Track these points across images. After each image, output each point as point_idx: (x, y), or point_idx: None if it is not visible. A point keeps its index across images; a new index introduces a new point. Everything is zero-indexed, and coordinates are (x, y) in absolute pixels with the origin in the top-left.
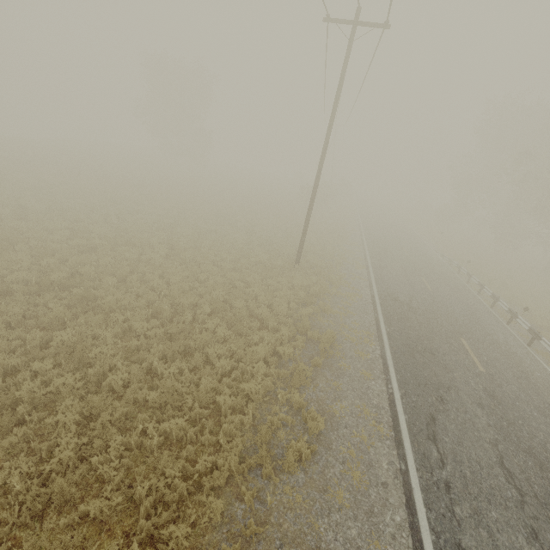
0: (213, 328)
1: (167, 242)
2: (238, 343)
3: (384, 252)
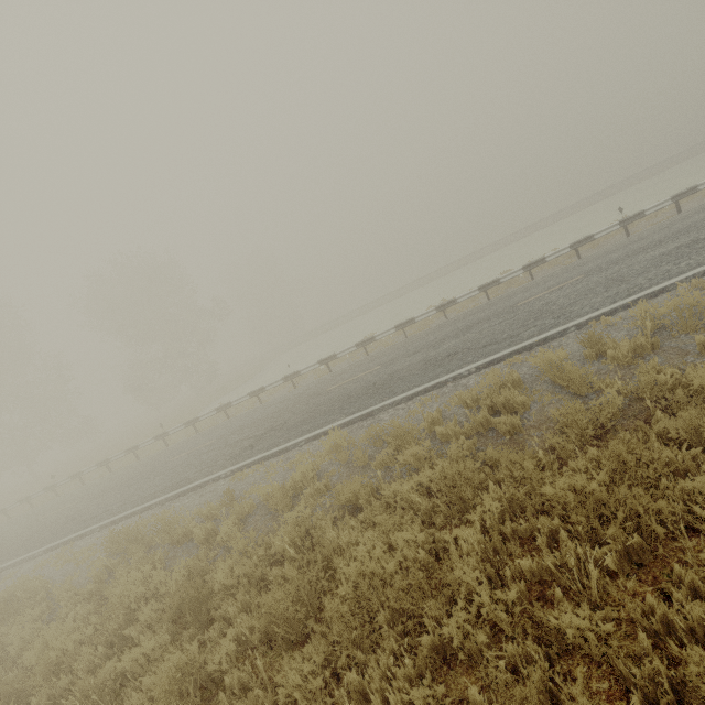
0: None
1: None
2: None
3: None
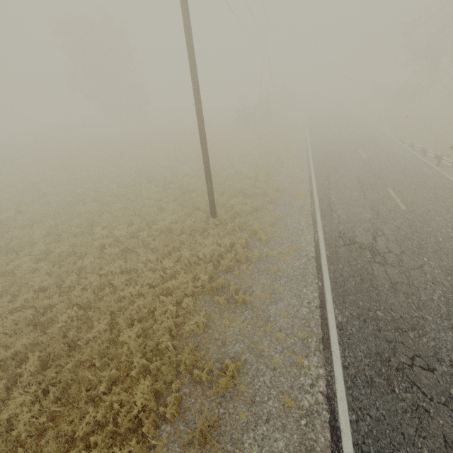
0: (30, 405)
1: (50, 234)
2: (46, 450)
3: (334, 163)
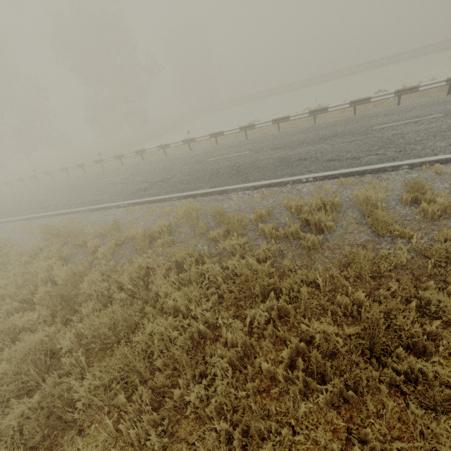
0: None
1: None
2: None
3: None
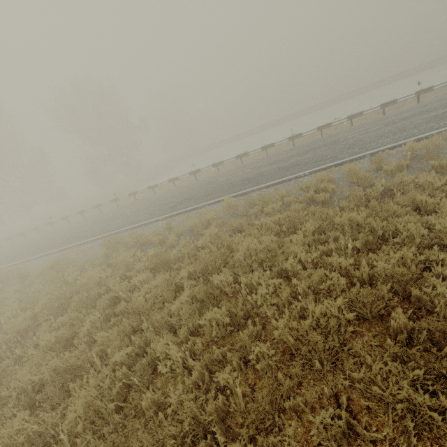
0: None
1: None
2: None
3: None
